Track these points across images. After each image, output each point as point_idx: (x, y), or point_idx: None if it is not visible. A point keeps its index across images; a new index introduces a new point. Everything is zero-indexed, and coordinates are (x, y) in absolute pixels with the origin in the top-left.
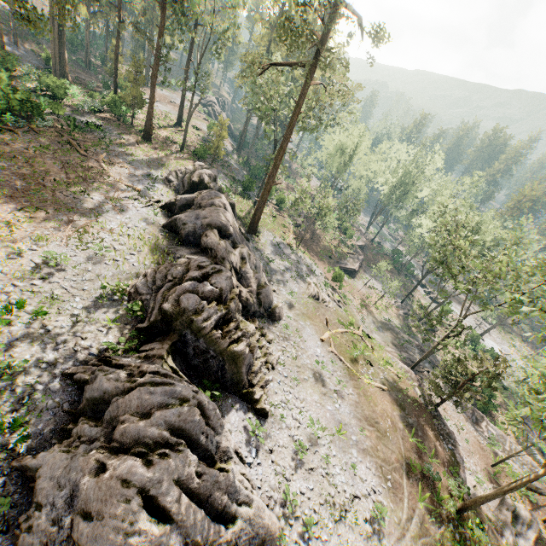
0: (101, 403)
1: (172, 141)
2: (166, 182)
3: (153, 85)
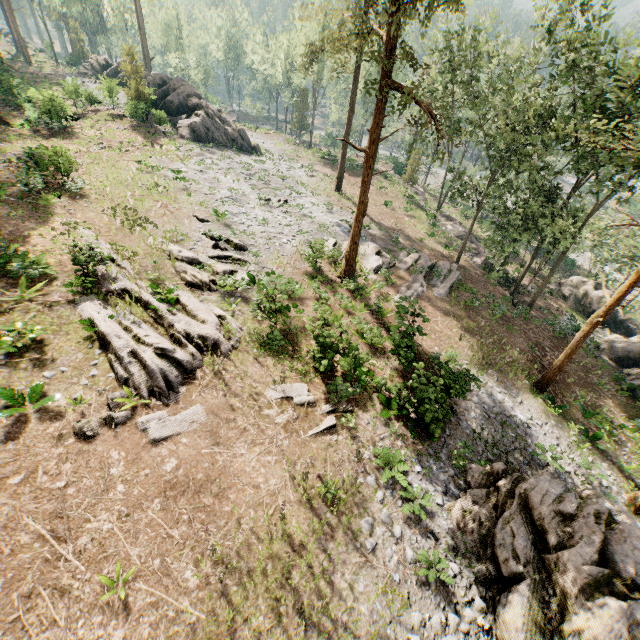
0: (165, 96)
1: (42, 61)
2: (84, 76)
3: (9, 10)
